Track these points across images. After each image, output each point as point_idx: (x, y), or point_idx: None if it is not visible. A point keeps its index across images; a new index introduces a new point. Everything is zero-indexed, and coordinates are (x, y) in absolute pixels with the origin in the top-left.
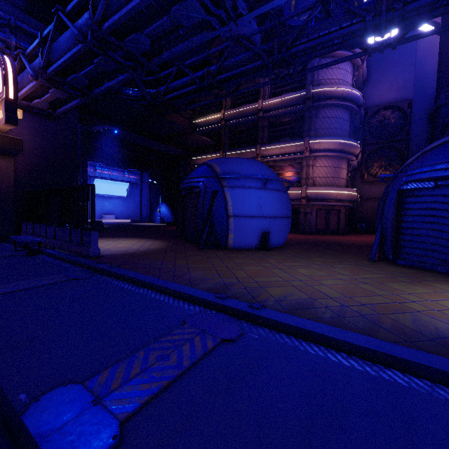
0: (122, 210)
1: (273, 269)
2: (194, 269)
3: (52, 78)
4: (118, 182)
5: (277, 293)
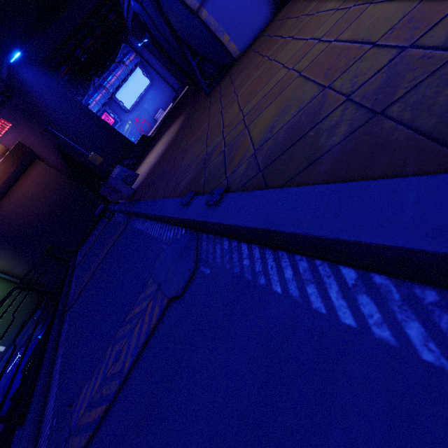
0: (161, 98)
1: (282, 49)
2: (188, 149)
3: None
4: (130, 77)
5: (262, 127)
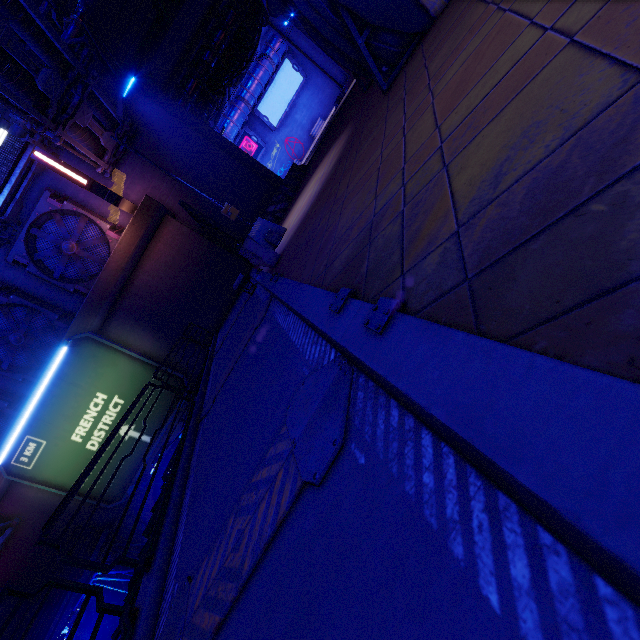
0: (319, 101)
1: None
2: (349, 197)
3: (54, 118)
4: (276, 76)
5: (477, 171)
